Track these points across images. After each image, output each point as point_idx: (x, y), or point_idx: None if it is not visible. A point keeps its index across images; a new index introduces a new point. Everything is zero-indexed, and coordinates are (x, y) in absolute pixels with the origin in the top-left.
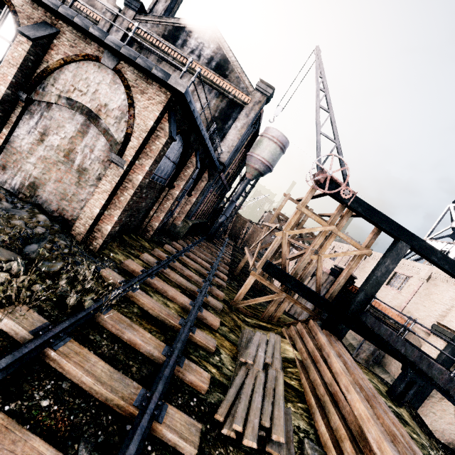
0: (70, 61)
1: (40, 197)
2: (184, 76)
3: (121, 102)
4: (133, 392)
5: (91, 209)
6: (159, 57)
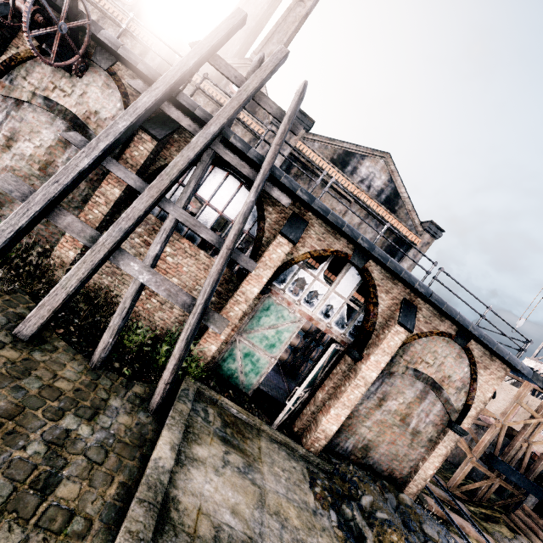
0: (424, 337)
1: (371, 458)
2: (351, 207)
3: (463, 374)
4: None
5: (425, 471)
6: (325, 182)
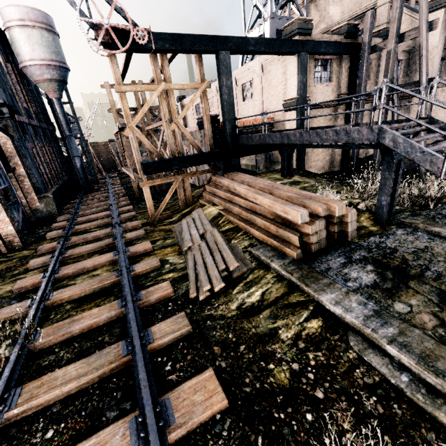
0: None
1: None
2: None
3: None
4: (116, 351)
5: None
6: None
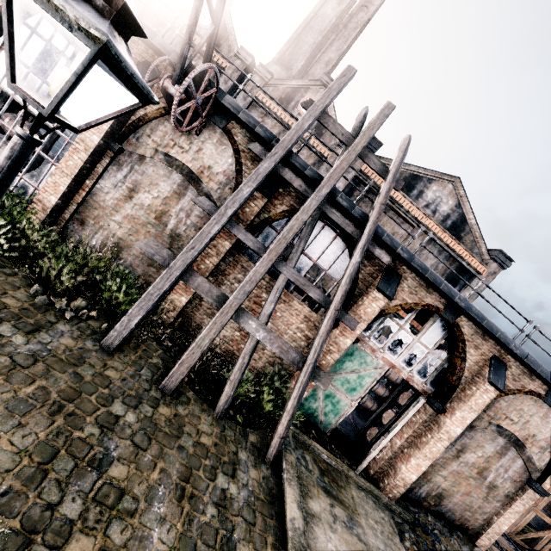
0: (511, 394)
1: (444, 507)
2: (414, 231)
3: (549, 434)
4: None
5: (499, 526)
6: (388, 205)
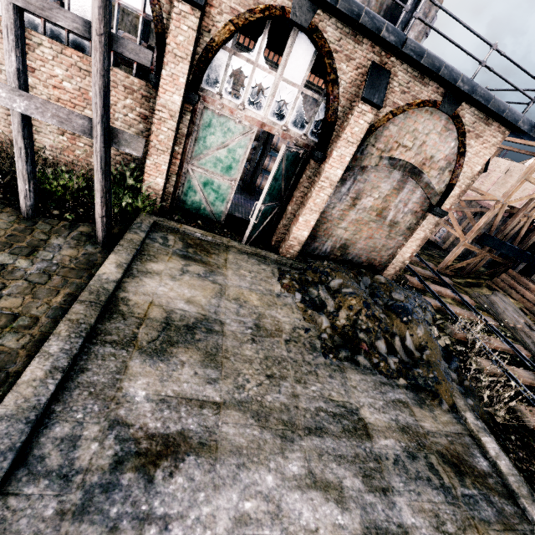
0: (400, 114)
1: (350, 255)
2: None
3: (449, 151)
4: None
5: (403, 255)
6: None
